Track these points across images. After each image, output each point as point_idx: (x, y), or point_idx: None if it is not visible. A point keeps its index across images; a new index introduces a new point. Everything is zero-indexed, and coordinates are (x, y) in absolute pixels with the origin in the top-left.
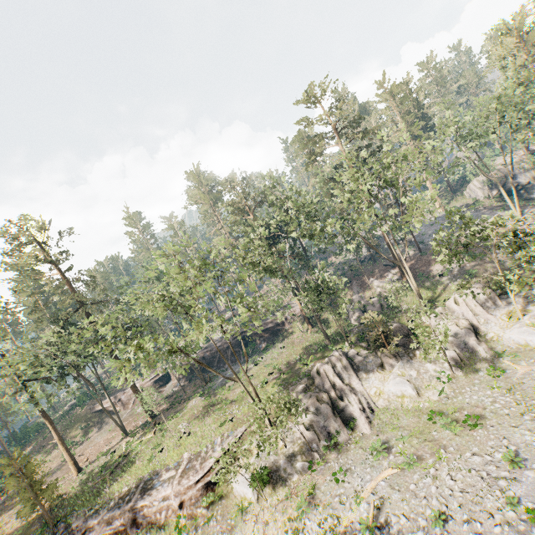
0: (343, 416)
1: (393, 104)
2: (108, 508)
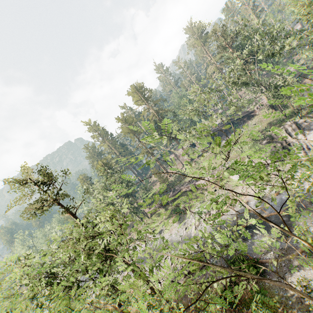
0: None
1: None
2: (186, 184)
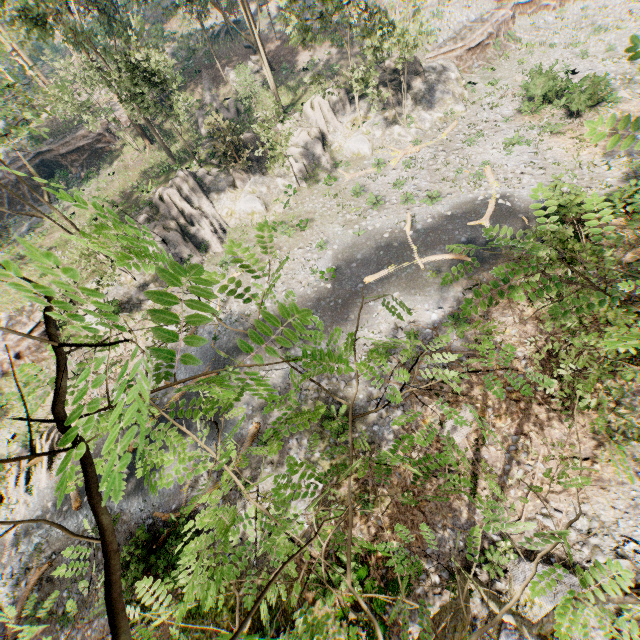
0: (195, 241)
1: None
2: None
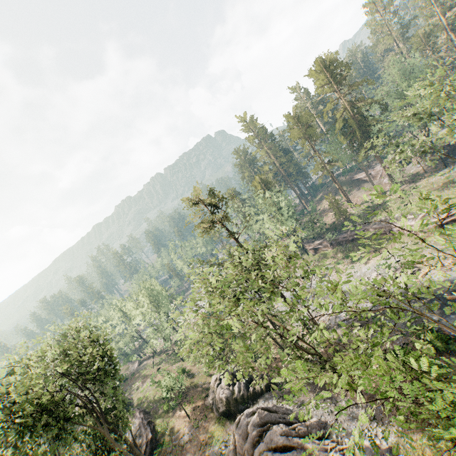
0: None
1: None
2: (375, 224)
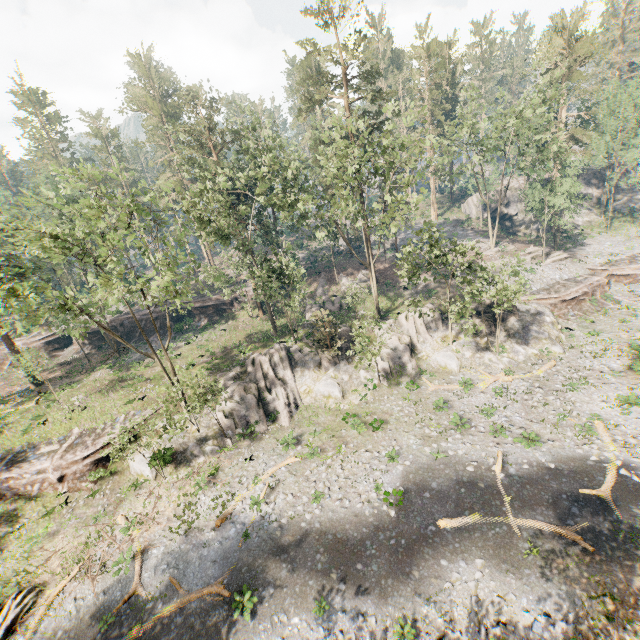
0: (267, 408)
1: (426, 68)
2: None
